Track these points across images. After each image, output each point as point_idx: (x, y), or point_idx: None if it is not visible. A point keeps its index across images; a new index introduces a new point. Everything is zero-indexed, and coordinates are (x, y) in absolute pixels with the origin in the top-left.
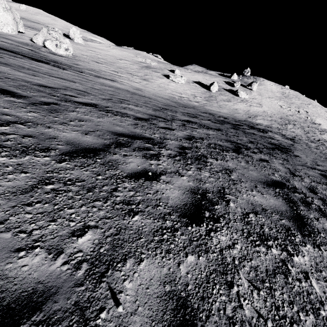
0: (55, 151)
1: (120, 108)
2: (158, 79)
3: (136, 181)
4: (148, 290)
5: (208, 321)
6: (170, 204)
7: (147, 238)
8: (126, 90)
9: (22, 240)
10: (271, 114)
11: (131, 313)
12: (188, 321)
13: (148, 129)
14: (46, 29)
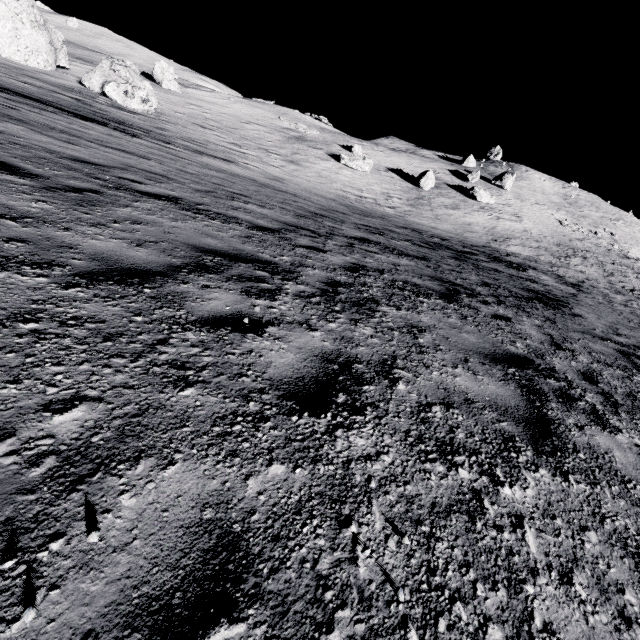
0: (63, 269)
1: (226, 207)
2: (319, 162)
3: (213, 331)
4: (165, 514)
5: (272, 577)
6: (269, 374)
7: (198, 428)
8: (251, 178)
9: None
10: (539, 235)
11: (115, 548)
12: (230, 573)
13: (272, 246)
14: (108, 63)
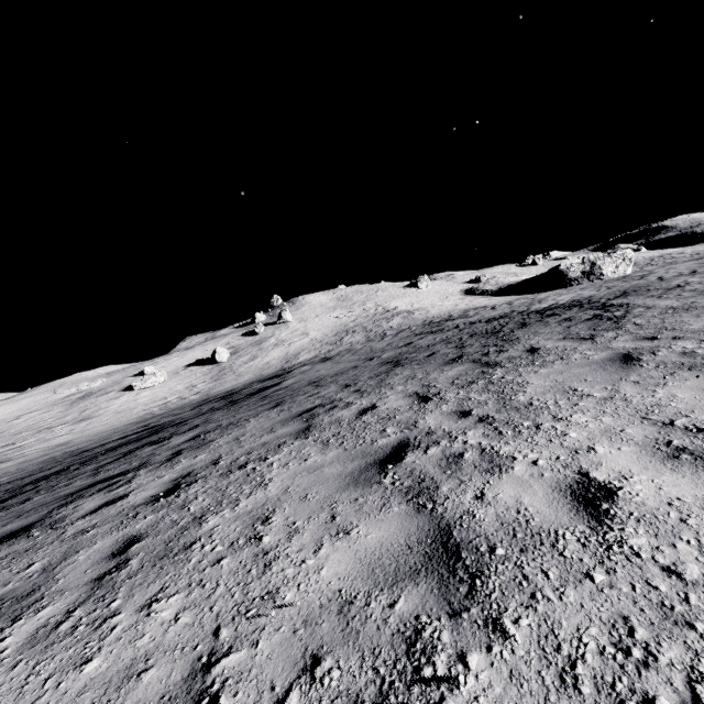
0: None
1: None
2: (113, 402)
3: None
4: None
5: None
6: None
7: None
8: (21, 462)
9: None
10: (322, 337)
11: None
12: None
13: (2, 488)
14: None
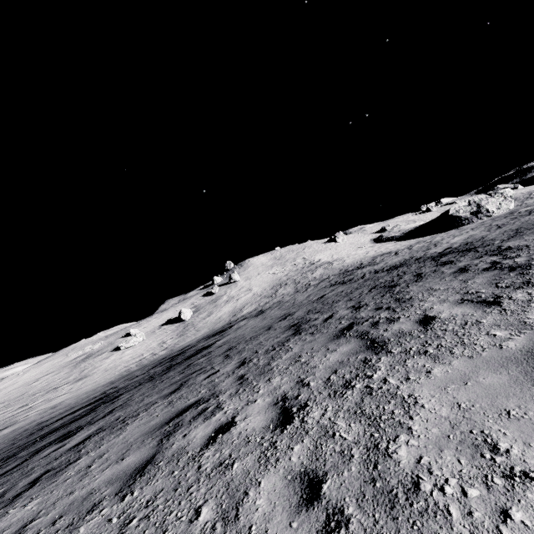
0: None
1: None
2: (104, 361)
3: None
4: None
5: None
6: None
7: None
8: (13, 430)
9: None
10: (262, 291)
11: None
12: None
13: None
14: None
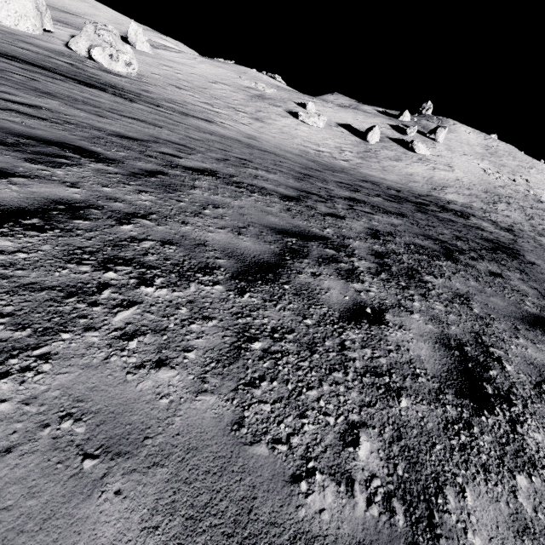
0: (220, 271)
1: (249, 176)
2: (279, 119)
3: (359, 327)
4: None
5: None
6: (430, 370)
7: (443, 444)
8: (236, 139)
9: (287, 459)
10: (469, 184)
11: None
12: None
13: (310, 218)
14: (92, 27)
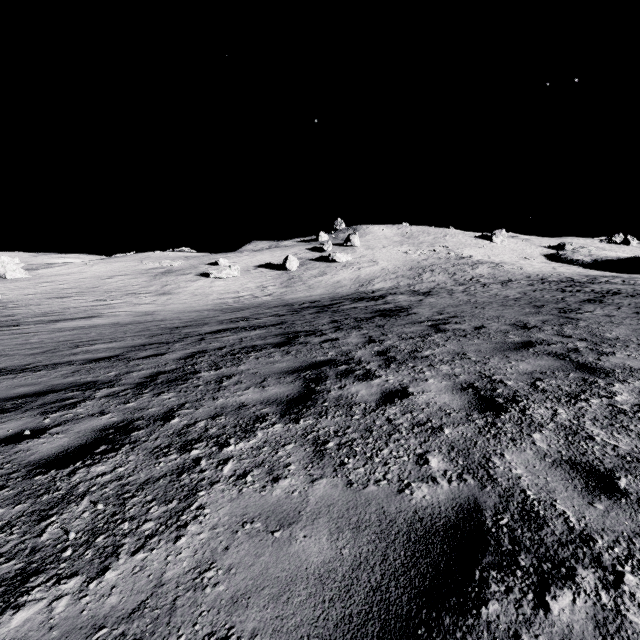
0: None
1: (63, 356)
2: (190, 284)
3: None
4: None
5: None
6: (29, 459)
7: None
8: (113, 323)
9: None
10: (394, 268)
11: None
12: None
13: (101, 369)
14: None
